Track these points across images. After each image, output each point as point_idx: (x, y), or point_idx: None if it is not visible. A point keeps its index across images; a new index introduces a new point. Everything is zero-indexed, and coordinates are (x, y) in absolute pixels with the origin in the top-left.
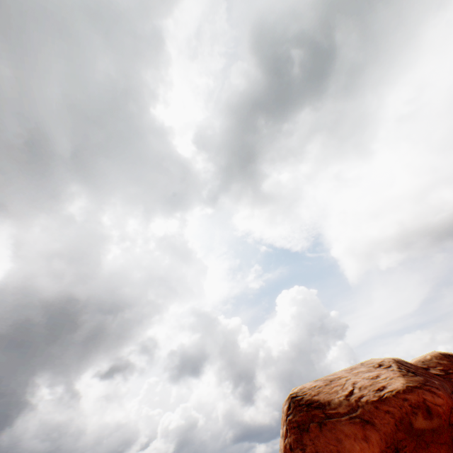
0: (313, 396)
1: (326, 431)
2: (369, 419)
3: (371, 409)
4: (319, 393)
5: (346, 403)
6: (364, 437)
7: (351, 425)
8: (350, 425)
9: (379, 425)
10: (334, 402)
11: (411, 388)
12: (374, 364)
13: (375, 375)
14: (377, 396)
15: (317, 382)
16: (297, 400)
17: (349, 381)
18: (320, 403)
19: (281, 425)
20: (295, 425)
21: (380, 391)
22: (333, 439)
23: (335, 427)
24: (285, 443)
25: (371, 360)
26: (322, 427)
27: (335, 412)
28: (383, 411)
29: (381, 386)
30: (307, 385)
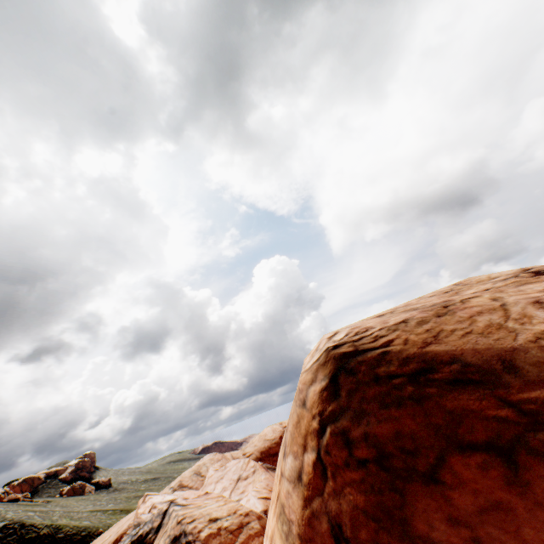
0: (423, 345)
1: None
2: None
3: None
4: (439, 336)
5: None
6: None
7: None
8: None
9: None
10: (531, 359)
11: None
12: (511, 276)
13: None
14: None
15: (396, 315)
16: (365, 364)
17: (510, 300)
18: (467, 366)
19: (292, 443)
20: (366, 454)
21: None
22: None
23: None
24: (312, 512)
25: (479, 277)
26: (527, 472)
27: None
28: None
29: None
30: (370, 323)
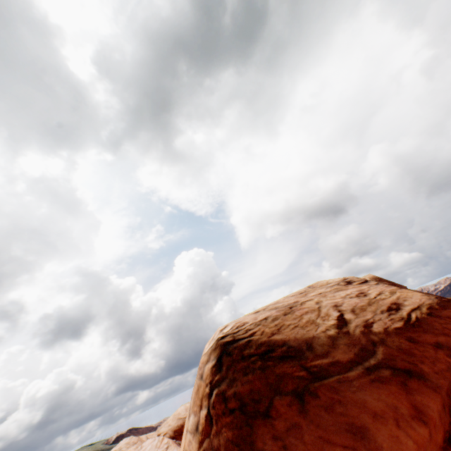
0: (270, 335)
1: (320, 412)
2: (412, 367)
3: (405, 345)
4: (281, 328)
5: (346, 341)
6: (417, 413)
7: (378, 388)
8: (377, 389)
9: (436, 377)
10: (320, 342)
11: (449, 299)
12: (336, 283)
13: (357, 292)
14: (400, 320)
15: (264, 313)
16: (238, 348)
17: (324, 303)
18: (290, 347)
19: (193, 405)
20: (234, 405)
21: (397, 312)
22: (342, 430)
23: (342, 400)
24: (203, 450)
25: (323, 282)
26: (307, 404)
27: (329, 362)
28: (432, 346)
29: (392, 304)
30: (247, 319)
